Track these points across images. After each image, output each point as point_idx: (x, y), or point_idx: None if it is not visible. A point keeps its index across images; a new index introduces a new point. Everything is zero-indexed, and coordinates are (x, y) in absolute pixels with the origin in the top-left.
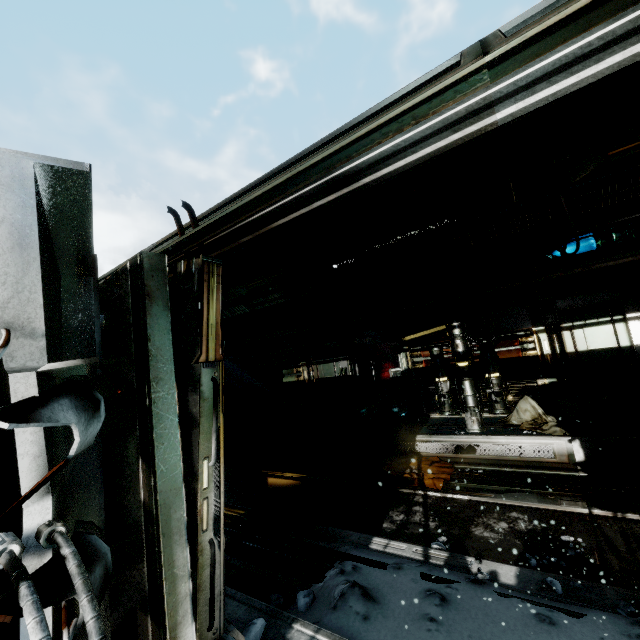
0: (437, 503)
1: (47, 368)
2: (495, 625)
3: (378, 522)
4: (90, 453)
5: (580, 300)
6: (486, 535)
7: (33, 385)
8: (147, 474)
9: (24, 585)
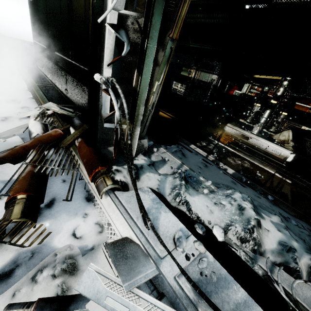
0: (220, 147)
1: (122, 12)
2: (218, 177)
3: (195, 142)
4: (118, 61)
5: None
6: (231, 161)
7: (116, 18)
8: (138, 77)
9: (110, 89)
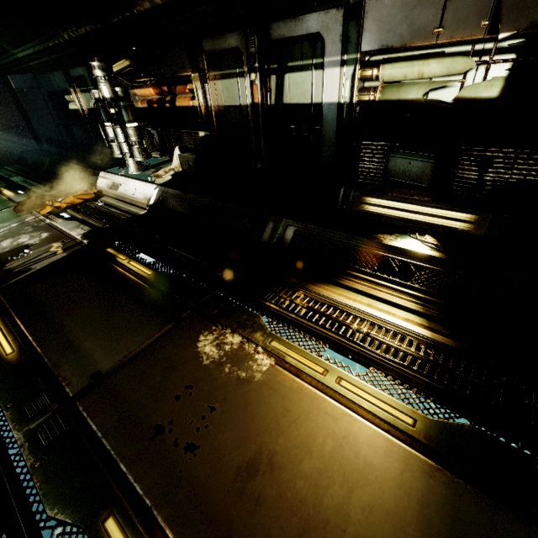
0: (30, 223)
1: None
2: None
3: None
4: None
5: (217, 42)
6: (3, 245)
7: None
8: None
9: None
